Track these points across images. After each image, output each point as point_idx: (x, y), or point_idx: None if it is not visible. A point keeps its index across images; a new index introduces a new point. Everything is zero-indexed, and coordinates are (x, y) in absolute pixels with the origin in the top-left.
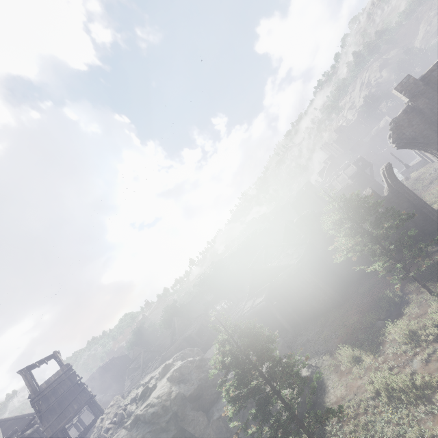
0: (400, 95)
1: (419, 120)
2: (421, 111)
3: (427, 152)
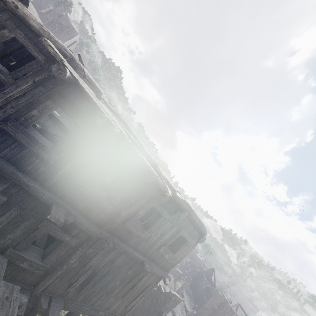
0: None
1: None
2: None
3: None
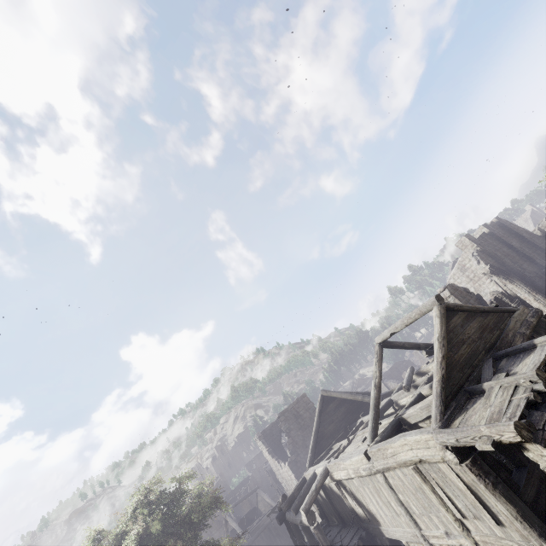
0: (467, 244)
1: (491, 260)
2: (489, 254)
3: (512, 282)
